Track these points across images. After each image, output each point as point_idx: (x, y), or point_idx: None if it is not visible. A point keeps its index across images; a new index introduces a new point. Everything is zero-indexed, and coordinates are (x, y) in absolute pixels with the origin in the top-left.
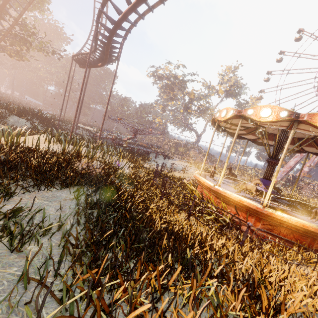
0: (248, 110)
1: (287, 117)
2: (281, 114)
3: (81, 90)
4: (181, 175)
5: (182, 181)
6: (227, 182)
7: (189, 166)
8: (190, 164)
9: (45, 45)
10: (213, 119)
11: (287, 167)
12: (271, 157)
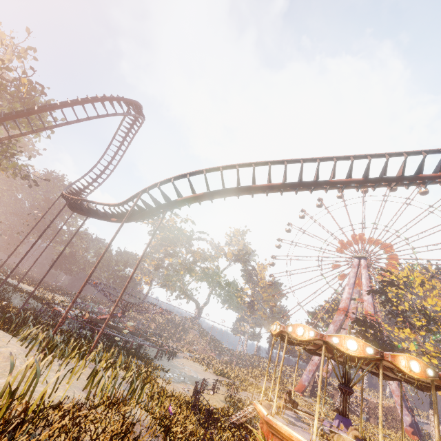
0: (333, 337)
1: (374, 354)
2: (368, 350)
3: (98, 262)
4: (213, 400)
5: (230, 418)
6: (293, 418)
7: (203, 371)
8: (201, 363)
9: (20, 169)
10: (281, 331)
11: (313, 364)
12: (343, 383)
